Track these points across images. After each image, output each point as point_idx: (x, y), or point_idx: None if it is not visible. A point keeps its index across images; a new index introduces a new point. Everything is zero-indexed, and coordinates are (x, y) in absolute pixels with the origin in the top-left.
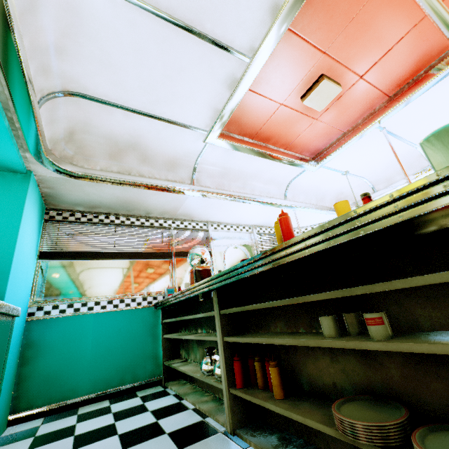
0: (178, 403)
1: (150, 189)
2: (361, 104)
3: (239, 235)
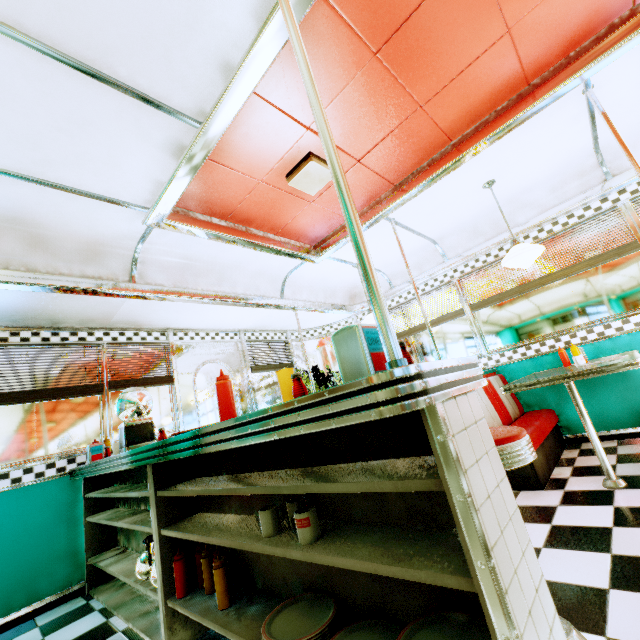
0: (103, 625)
1: (51, 292)
2: (364, 190)
3: (219, 346)
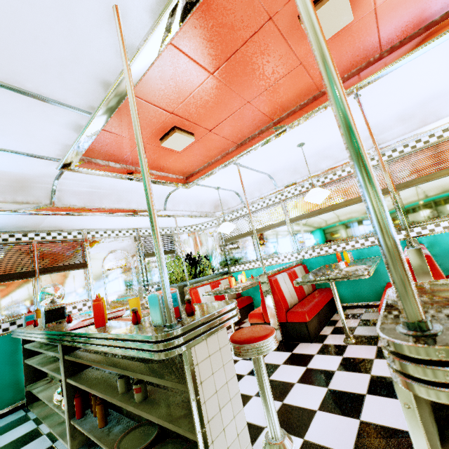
0: (34, 430)
1: None
2: (217, 146)
3: (122, 240)
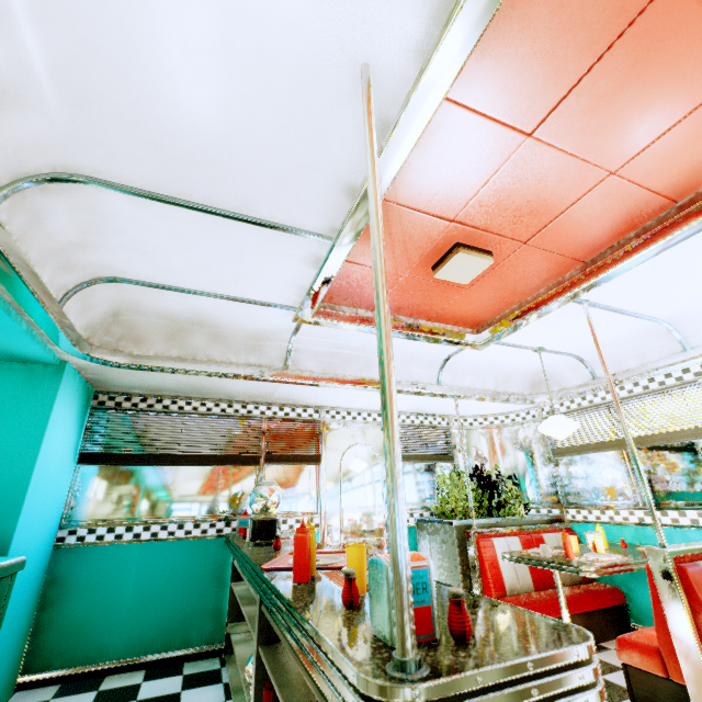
0: None
1: (223, 377)
2: (537, 271)
3: (370, 428)
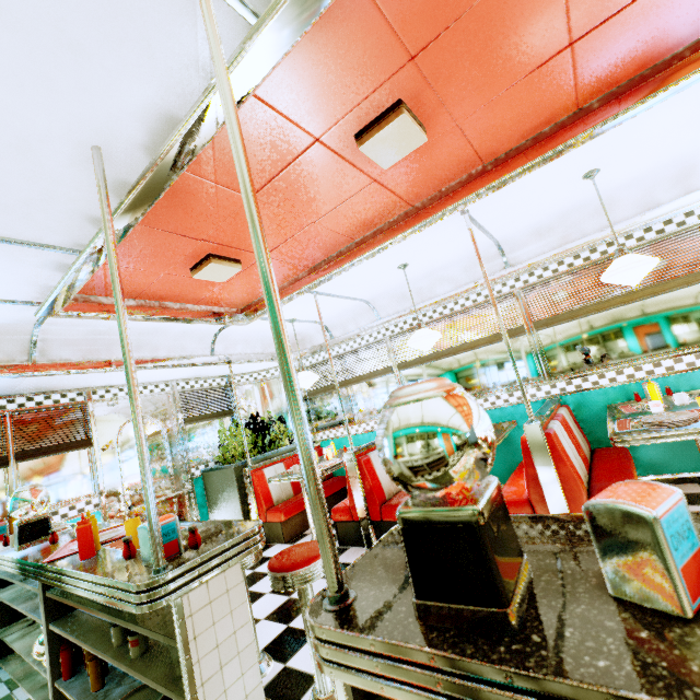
0: (6, 698)
1: None
2: (279, 272)
3: (148, 400)
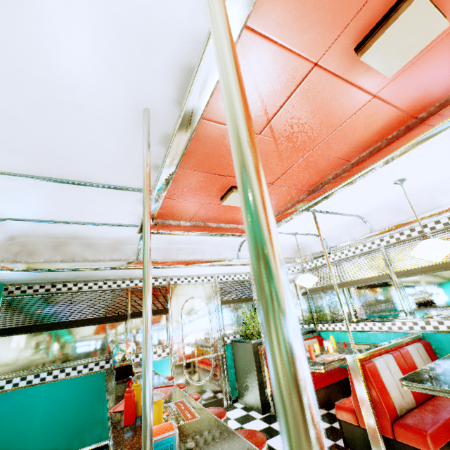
0: None
1: (95, 270)
2: (284, 196)
3: (200, 286)
